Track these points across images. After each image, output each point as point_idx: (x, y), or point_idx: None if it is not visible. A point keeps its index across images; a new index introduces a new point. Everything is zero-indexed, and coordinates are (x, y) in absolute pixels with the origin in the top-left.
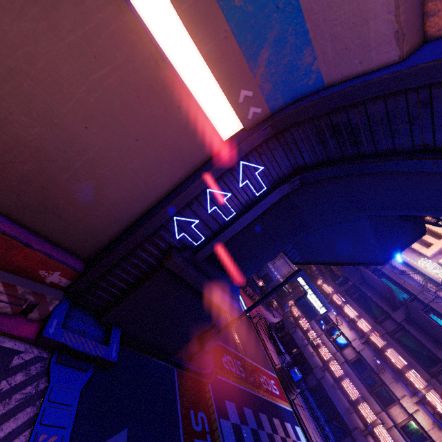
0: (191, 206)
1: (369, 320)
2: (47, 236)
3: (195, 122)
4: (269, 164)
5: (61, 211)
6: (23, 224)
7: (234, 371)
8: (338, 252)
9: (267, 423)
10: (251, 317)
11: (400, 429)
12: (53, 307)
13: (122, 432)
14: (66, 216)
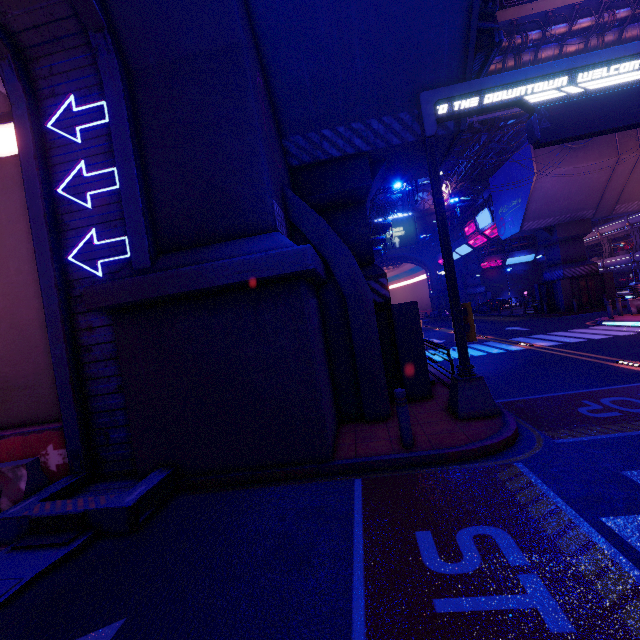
0: (69, 227)
1: None
2: (33, 420)
3: (5, 172)
4: (73, 84)
5: (16, 380)
6: (6, 425)
7: None
8: None
9: None
10: None
11: None
12: (26, 483)
13: (102, 631)
14: (24, 381)
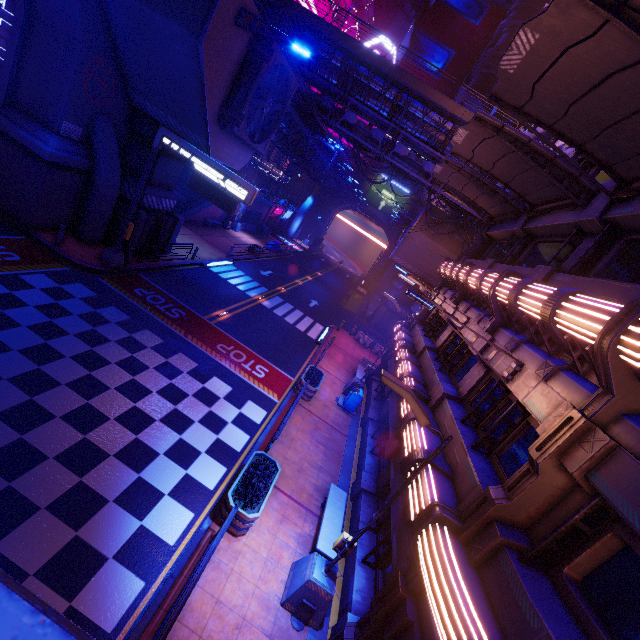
0: None
1: (480, 265)
2: None
3: None
4: None
5: None
6: None
7: (150, 302)
8: (182, 79)
9: (154, 341)
10: (323, 344)
11: (466, 404)
12: None
13: None
14: None
